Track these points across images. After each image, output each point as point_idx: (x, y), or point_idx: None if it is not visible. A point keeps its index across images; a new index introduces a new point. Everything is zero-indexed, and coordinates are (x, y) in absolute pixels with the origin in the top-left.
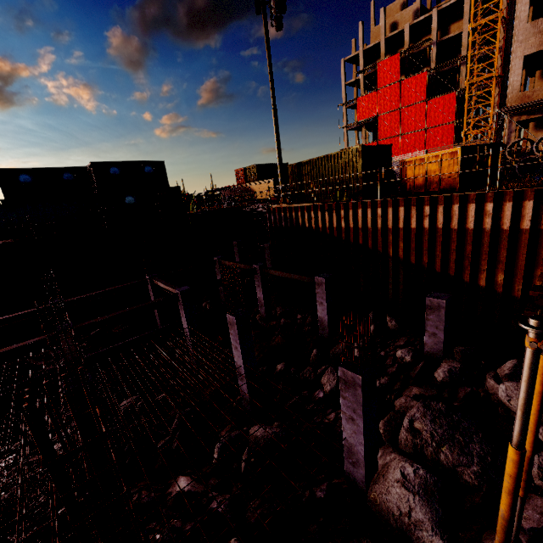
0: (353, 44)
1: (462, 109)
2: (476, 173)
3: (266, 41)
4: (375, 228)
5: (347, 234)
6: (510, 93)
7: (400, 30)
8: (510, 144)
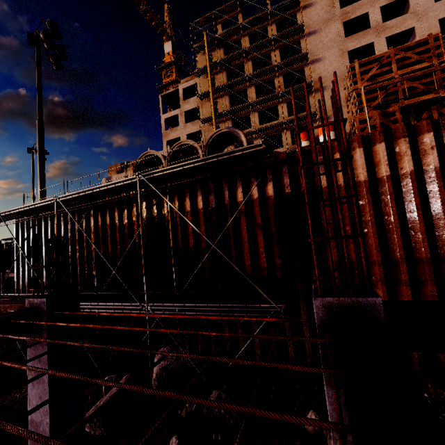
0: None
1: None
2: None
3: (32, 164)
4: None
5: None
6: None
7: None
8: None
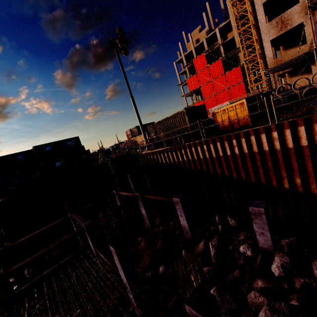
0: (178, 54)
1: (246, 74)
2: (260, 113)
3: (119, 61)
4: (205, 158)
5: (189, 164)
6: (268, 61)
7: (201, 42)
8: (277, 89)
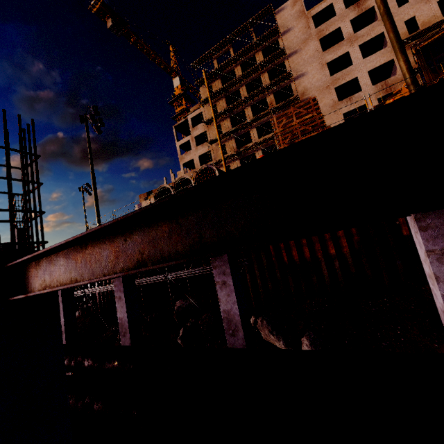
0: None
1: None
2: None
3: (83, 199)
4: None
5: None
6: None
7: None
8: None
